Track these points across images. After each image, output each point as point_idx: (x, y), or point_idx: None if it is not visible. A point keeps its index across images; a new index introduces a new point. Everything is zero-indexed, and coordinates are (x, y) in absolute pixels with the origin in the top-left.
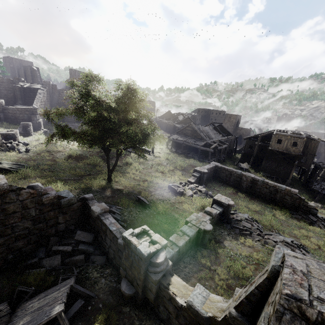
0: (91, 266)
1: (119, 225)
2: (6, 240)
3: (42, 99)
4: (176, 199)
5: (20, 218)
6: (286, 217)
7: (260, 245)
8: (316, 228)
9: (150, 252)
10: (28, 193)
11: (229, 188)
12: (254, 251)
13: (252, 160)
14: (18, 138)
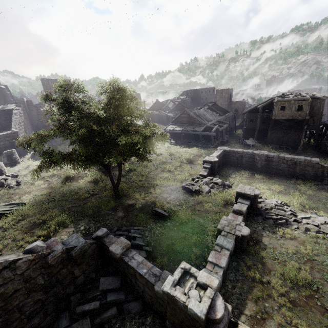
0: (127, 319)
1: (149, 263)
2: (16, 326)
3: (20, 120)
4: (194, 200)
5: (26, 294)
6: (312, 190)
7: (301, 234)
8: None
9: (206, 311)
10: (26, 262)
11: (244, 171)
12: (299, 243)
13: (256, 134)
14: (5, 171)
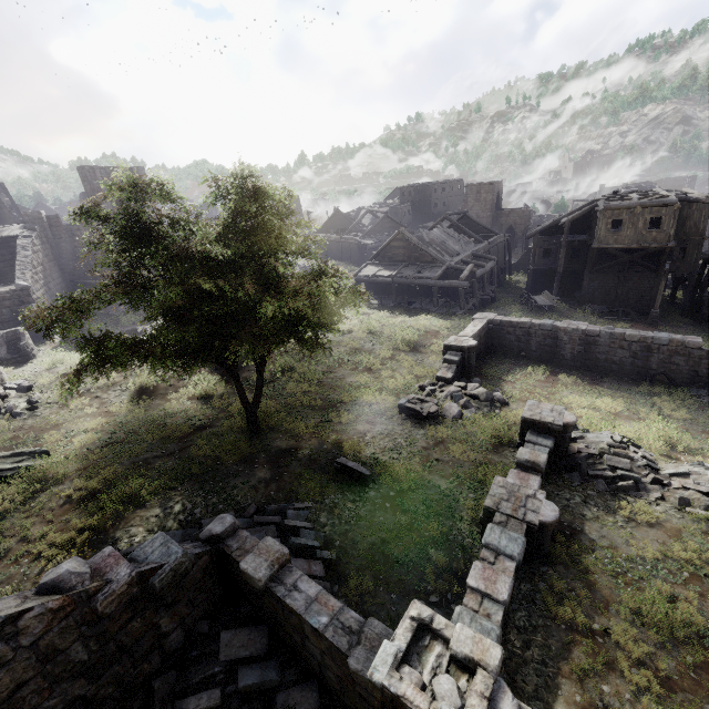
0: None
1: (333, 600)
2: None
3: (34, 261)
4: (427, 436)
5: (46, 689)
6: (689, 408)
7: (672, 512)
8: None
9: None
10: (44, 616)
11: (534, 367)
12: (668, 535)
13: (557, 283)
14: (2, 377)
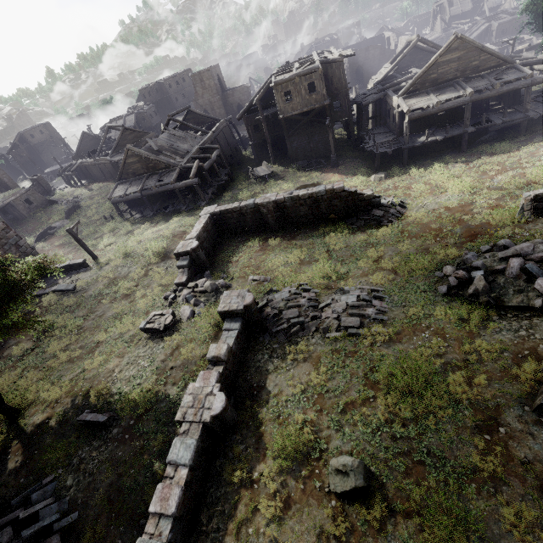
0: None
1: None
2: None
3: None
4: (166, 347)
5: None
6: (346, 237)
7: (319, 341)
8: (386, 228)
9: None
10: None
11: (252, 240)
12: (313, 364)
13: (271, 152)
14: None
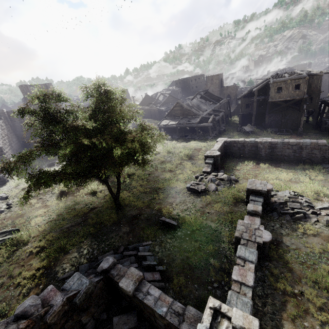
0: None
1: (168, 298)
2: None
3: (2, 134)
4: (202, 201)
5: None
6: (323, 174)
7: (323, 227)
8: None
9: None
10: None
11: (248, 161)
12: (323, 239)
13: (253, 119)
14: None
